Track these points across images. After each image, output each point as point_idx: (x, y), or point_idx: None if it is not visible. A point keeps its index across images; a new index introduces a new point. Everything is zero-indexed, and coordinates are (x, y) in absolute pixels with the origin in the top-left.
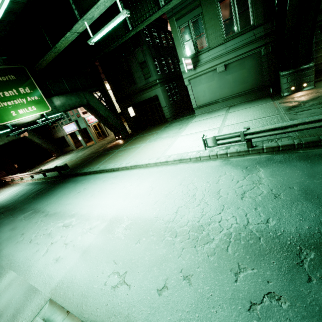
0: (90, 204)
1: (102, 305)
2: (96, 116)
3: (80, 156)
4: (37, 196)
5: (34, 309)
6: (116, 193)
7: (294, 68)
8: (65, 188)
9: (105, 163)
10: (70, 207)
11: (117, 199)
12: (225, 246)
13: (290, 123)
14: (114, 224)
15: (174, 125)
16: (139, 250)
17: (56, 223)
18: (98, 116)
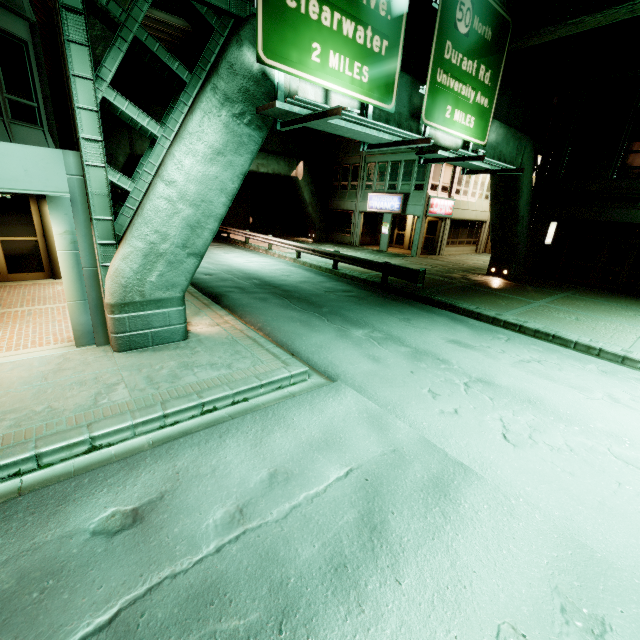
0: None
1: None
2: (499, 205)
3: None
4: (359, 304)
5: None
6: None
7: None
8: (441, 324)
9: (537, 320)
10: (556, 397)
11: None
12: None
13: None
14: None
15: None
16: None
17: (561, 428)
18: (501, 207)
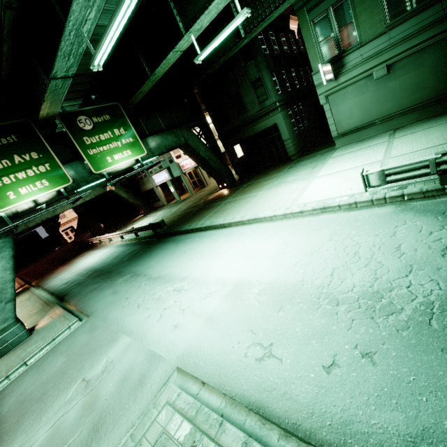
0: (203, 266)
1: (248, 378)
2: (195, 159)
3: (175, 212)
4: (133, 258)
5: (162, 376)
6: (235, 253)
7: None
8: (164, 249)
9: (211, 218)
10: (177, 270)
11: (239, 260)
12: (425, 319)
13: None
14: (241, 289)
15: (303, 163)
16: (285, 320)
17: (164, 287)
18: (197, 159)
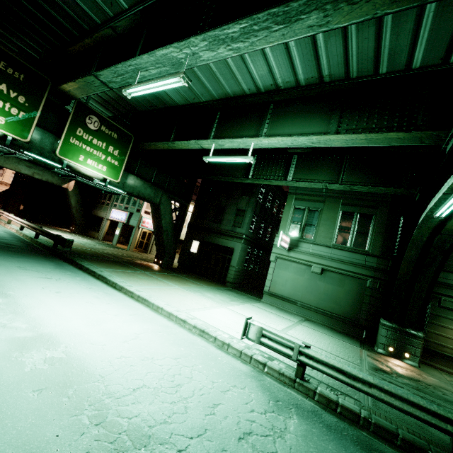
0: (43, 299)
1: None
2: (155, 222)
3: (96, 248)
4: None
5: None
6: (88, 310)
7: (398, 324)
8: (39, 263)
9: (114, 273)
10: (16, 285)
11: (81, 318)
12: None
13: (363, 374)
14: (39, 343)
15: (230, 293)
16: (25, 404)
17: None
18: (156, 224)
